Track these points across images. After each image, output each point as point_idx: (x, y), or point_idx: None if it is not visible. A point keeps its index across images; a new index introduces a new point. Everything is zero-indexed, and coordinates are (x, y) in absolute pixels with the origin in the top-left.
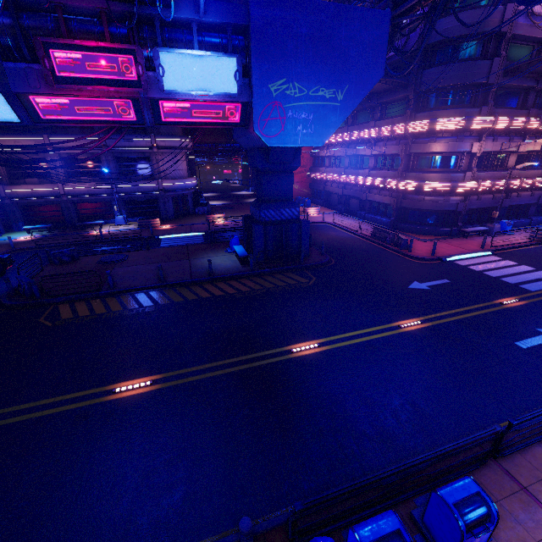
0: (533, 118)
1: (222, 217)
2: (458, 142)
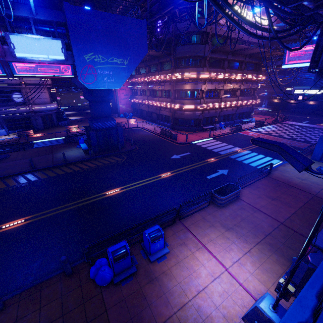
0: (227, 74)
1: (75, 127)
2: (195, 85)
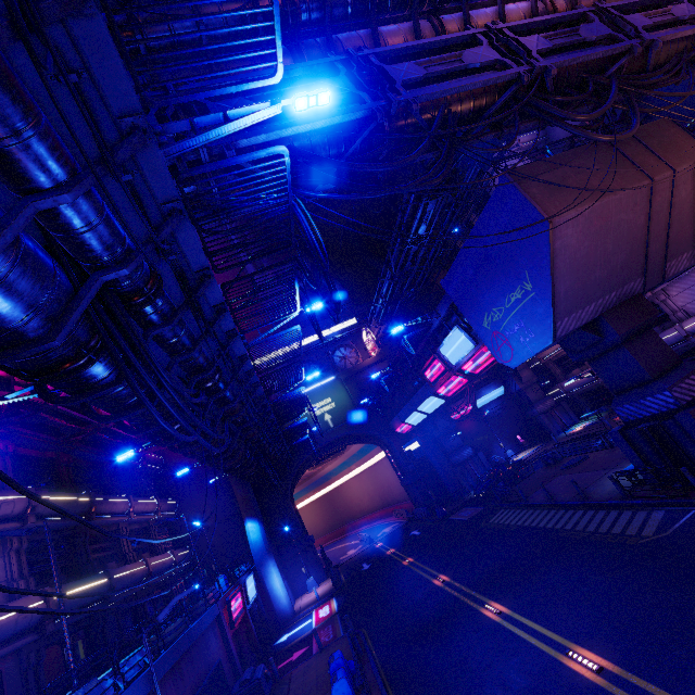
0: None
1: None
2: None
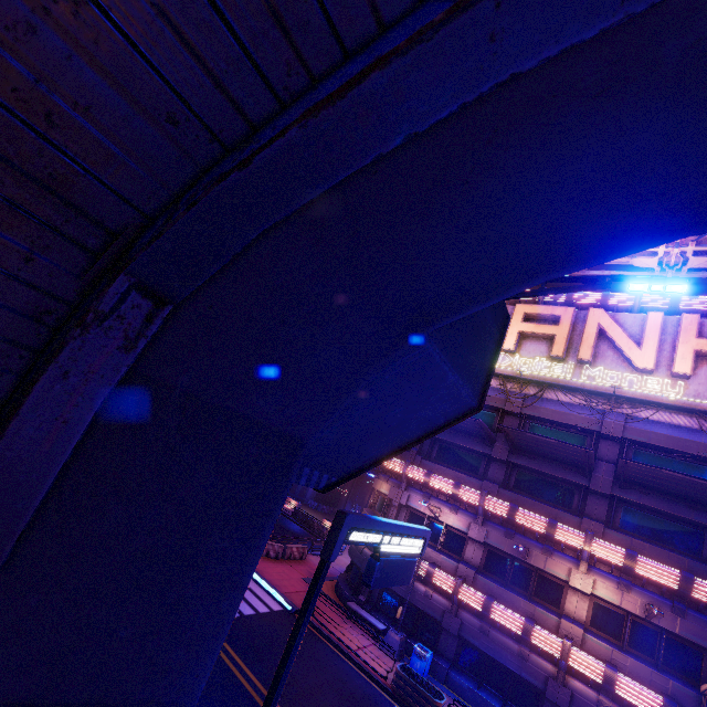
0: (469, 488)
1: None
2: (383, 481)
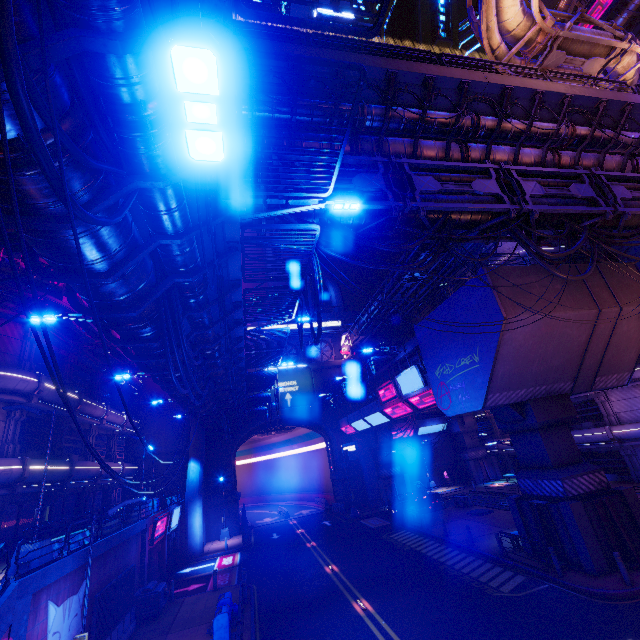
0: None
1: None
2: None
